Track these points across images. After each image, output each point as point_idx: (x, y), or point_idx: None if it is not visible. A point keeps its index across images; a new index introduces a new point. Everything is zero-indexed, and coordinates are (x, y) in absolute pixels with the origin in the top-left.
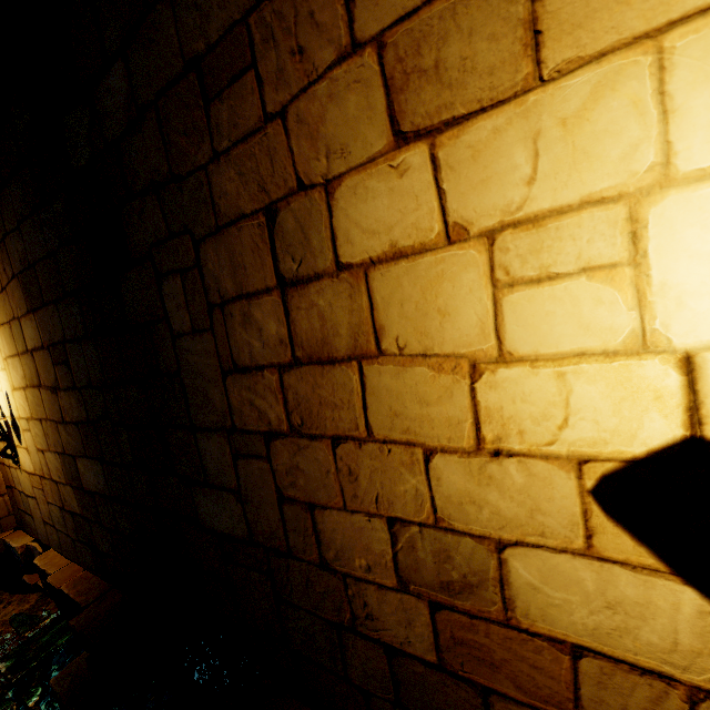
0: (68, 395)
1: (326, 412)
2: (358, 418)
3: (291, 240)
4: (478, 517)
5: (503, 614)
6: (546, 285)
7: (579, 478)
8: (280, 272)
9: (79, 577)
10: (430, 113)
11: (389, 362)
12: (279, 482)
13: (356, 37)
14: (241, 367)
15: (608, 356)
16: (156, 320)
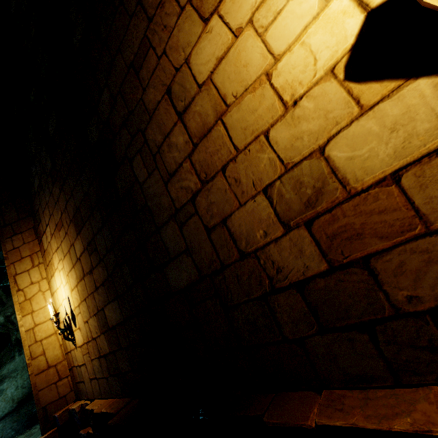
0: (97, 269)
1: (215, 158)
2: (229, 147)
3: (179, 94)
4: (303, 144)
5: (344, 191)
6: (278, 17)
7: (336, 78)
8: (178, 112)
9: (112, 402)
10: (213, 4)
11: (233, 107)
12: (204, 222)
13: (182, 6)
14: (172, 173)
15: (316, 18)
16: (132, 184)
